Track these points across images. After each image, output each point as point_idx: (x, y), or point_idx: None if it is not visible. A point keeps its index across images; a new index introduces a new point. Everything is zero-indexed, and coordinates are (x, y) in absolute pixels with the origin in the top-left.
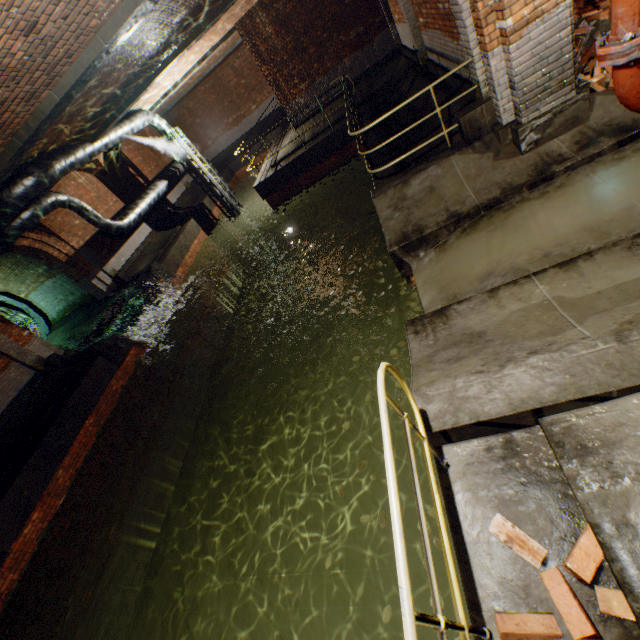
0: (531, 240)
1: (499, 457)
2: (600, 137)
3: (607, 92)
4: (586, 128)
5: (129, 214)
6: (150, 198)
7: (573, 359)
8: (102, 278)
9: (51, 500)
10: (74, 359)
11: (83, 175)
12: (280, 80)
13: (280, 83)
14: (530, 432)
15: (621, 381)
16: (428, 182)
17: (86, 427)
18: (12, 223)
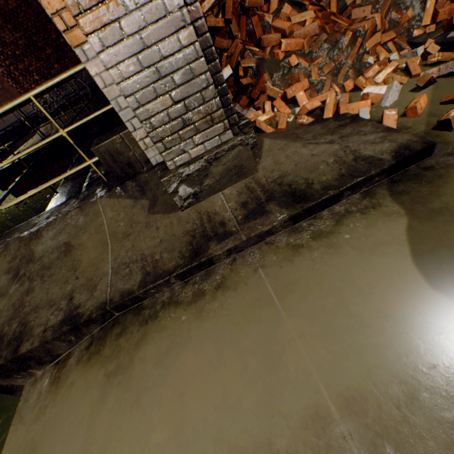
0: None
1: None
2: (270, 201)
3: (277, 134)
4: (255, 182)
5: None
6: None
7: None
8: None
9: None
10: None
11: None
12: (16, 73)
13: (17, 76)
14: None
15: None
16: (66, 234)
17: None
18: None
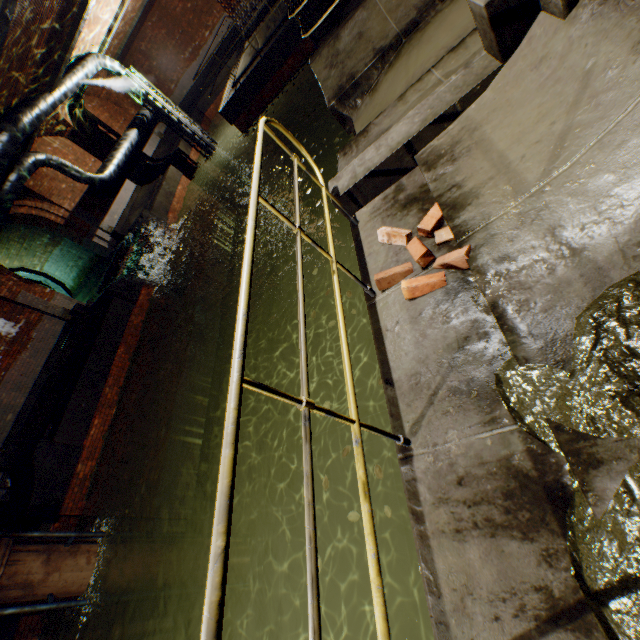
0: (439, 44)
1: (391, 199)
2: None
3: None
4: None
5: (108, 166)
6: (124, 148)
7: (434, 98)
8: (101, 236)
9: (106, 410)
10: (95, 305)
11: (56, 140)
12: None
13: None
14: (412, 173)
15: (461, 94)
16: (356, 29)
17: (119, 355)
18: (3, 187)
